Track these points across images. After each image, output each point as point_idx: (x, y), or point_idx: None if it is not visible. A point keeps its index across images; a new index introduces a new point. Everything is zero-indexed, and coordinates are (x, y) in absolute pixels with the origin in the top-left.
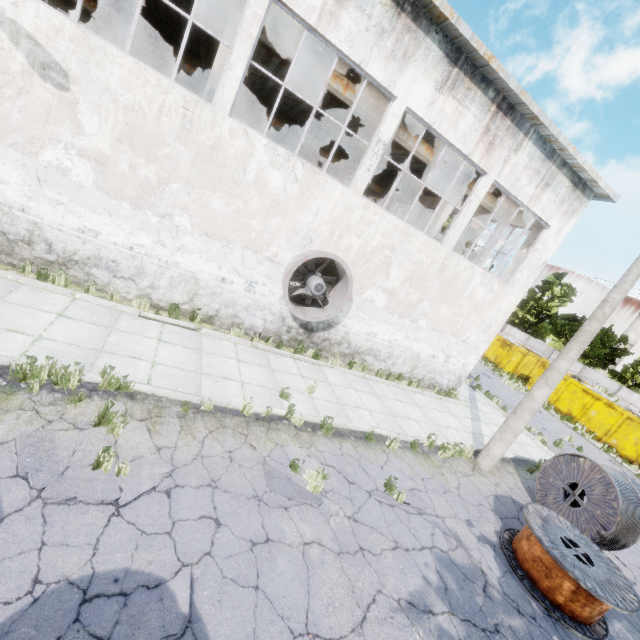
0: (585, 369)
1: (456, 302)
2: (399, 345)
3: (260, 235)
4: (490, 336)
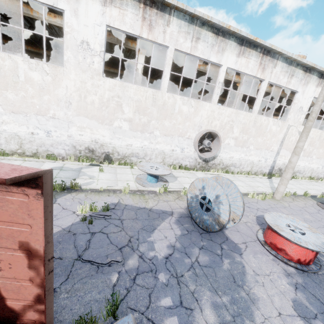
0: None
1: None
2: None
3: None
4: None
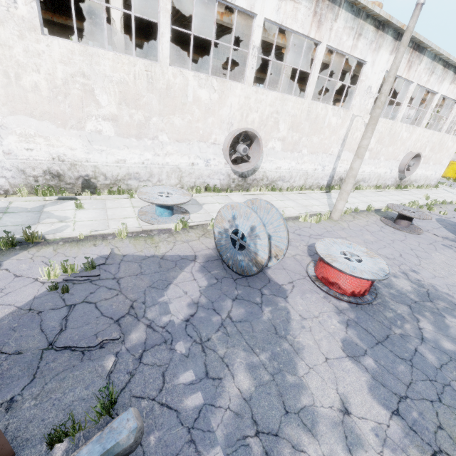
0: None
1: (442, 151)
2: (423, 174)
3: (397, 154)
4: (450, 159)
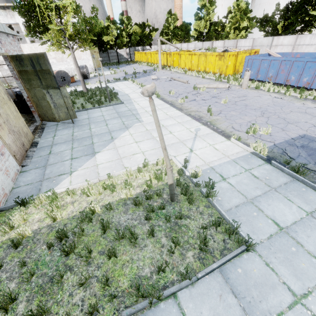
0: (175, 45)
1: None
2: (68, 68)
3: None
4: (89, 55)
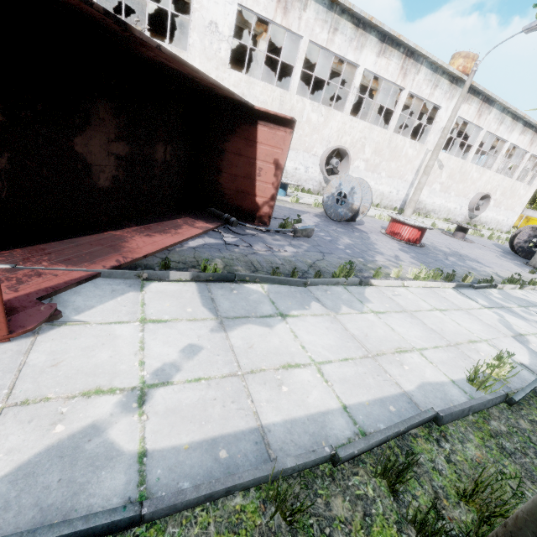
0: None
1: (513, 198)
2: (494, 218)
3: (467, 192)
4: (522, 207)
